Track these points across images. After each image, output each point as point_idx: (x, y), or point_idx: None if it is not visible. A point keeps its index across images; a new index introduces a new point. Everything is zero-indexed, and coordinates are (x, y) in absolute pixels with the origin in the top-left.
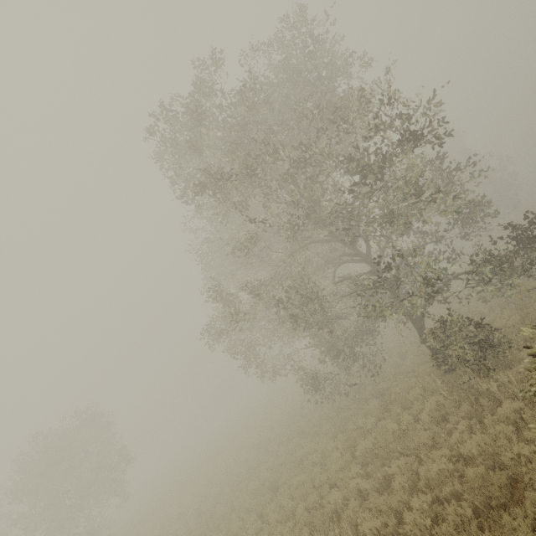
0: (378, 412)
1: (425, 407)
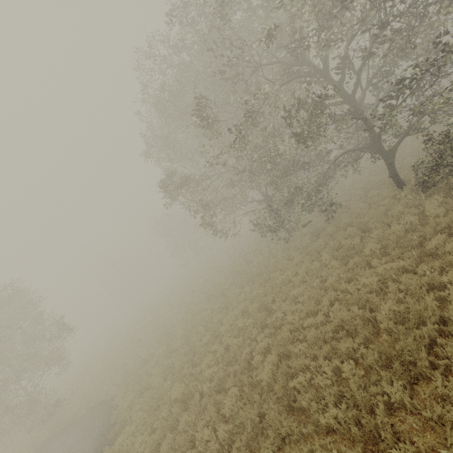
0: (359, 232)
1: (424, 209)
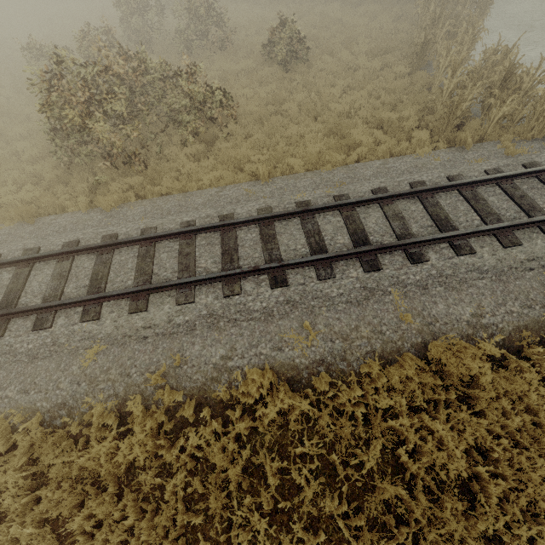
0: None
1: None
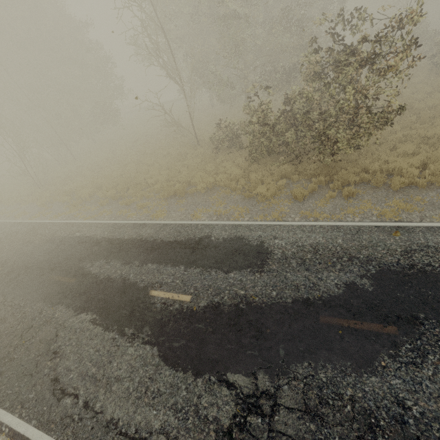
0: None
1: None
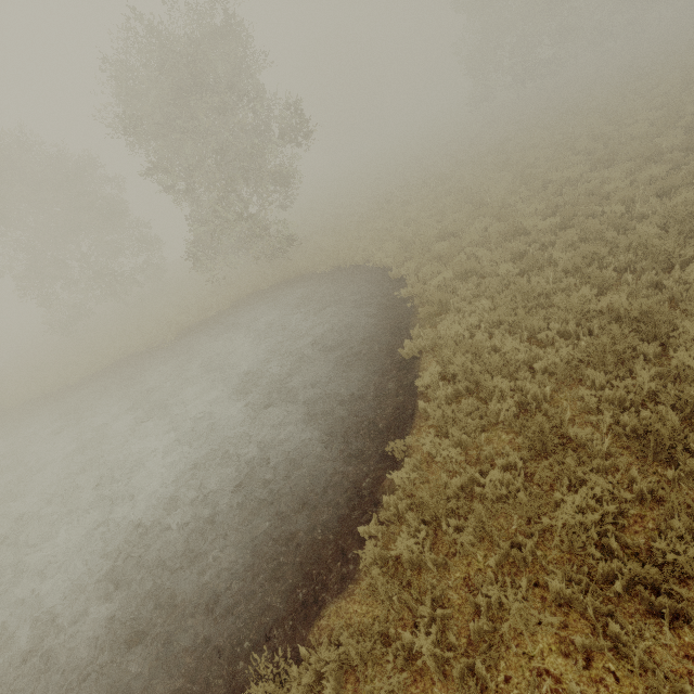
0: None
1: None
